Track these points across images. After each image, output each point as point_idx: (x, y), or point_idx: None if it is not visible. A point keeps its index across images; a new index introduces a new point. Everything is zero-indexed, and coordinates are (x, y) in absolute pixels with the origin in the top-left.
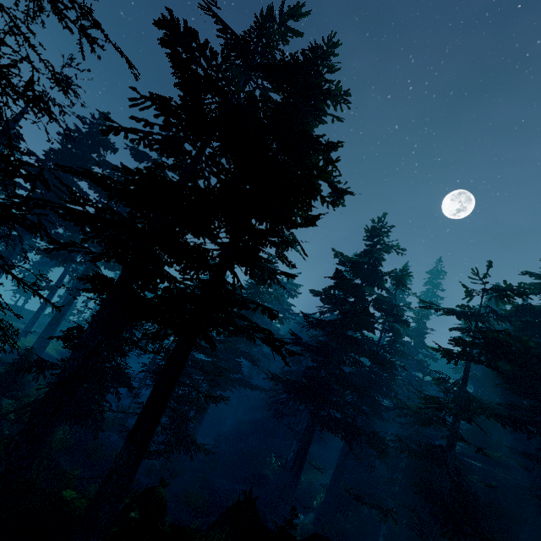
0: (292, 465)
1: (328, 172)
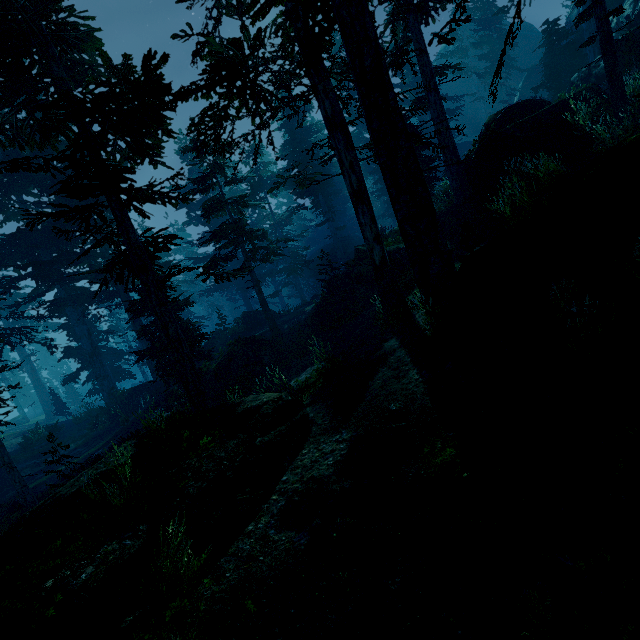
0: None
1: None
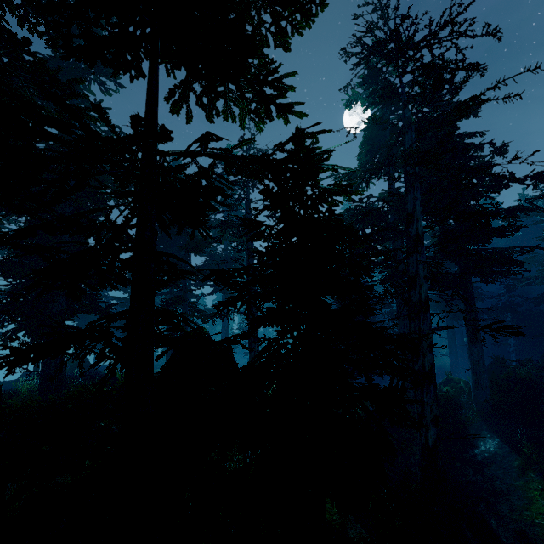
0: (450, 351)
1: None
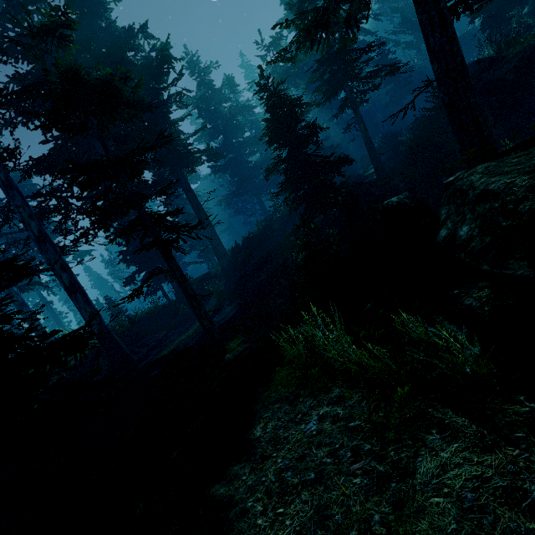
0: None
1: (168, 44)
